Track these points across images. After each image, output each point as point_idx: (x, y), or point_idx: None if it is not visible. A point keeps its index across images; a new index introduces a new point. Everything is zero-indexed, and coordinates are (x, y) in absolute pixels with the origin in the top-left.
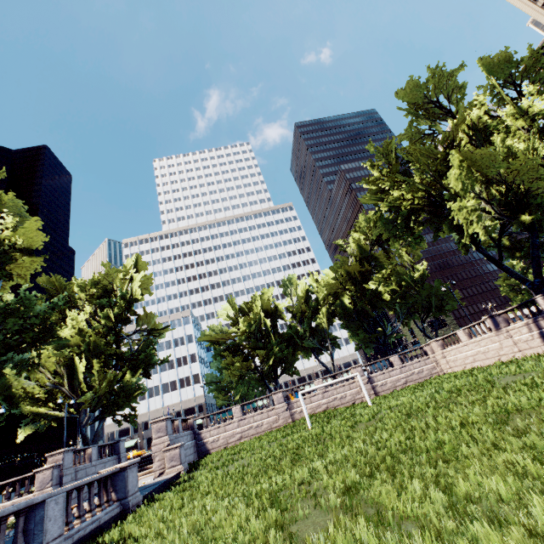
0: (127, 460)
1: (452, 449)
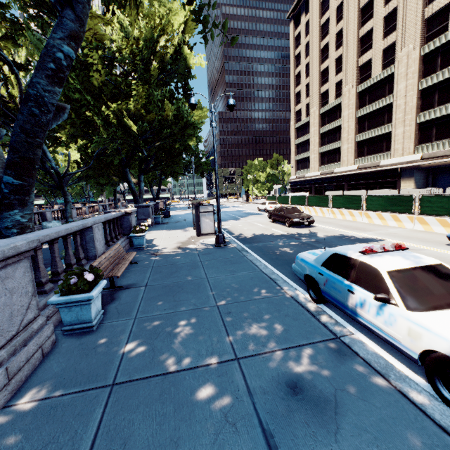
0: None
1: None
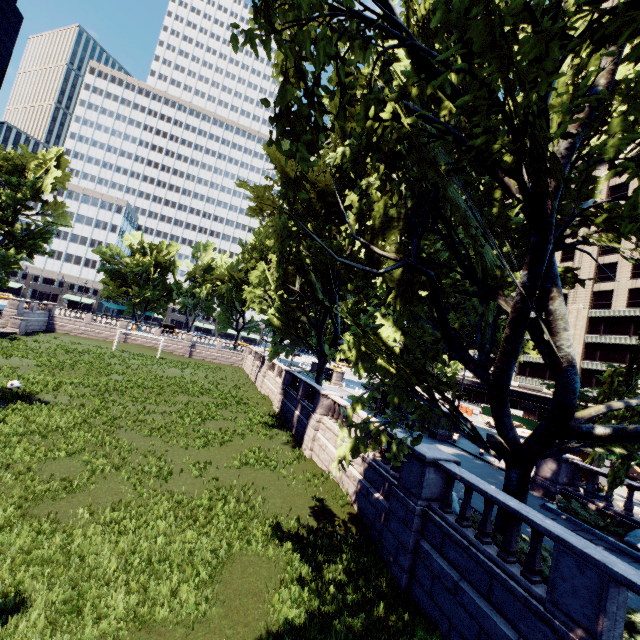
0: None
1: (86, 374)
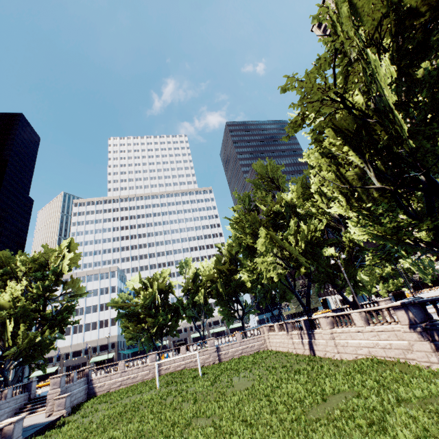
0: (36, 395)
1: (162, 436)
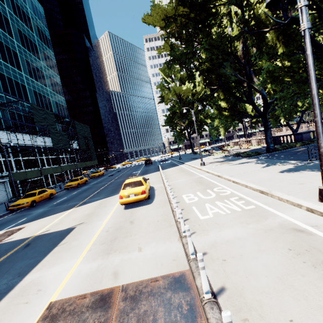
0: None
1: None
